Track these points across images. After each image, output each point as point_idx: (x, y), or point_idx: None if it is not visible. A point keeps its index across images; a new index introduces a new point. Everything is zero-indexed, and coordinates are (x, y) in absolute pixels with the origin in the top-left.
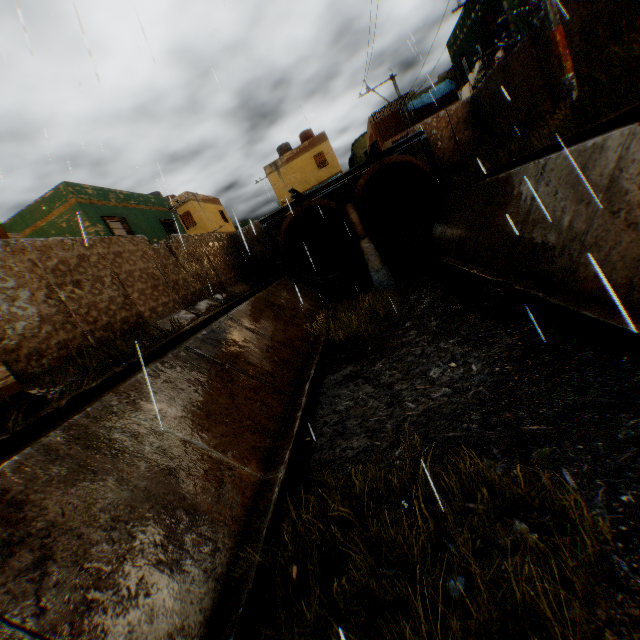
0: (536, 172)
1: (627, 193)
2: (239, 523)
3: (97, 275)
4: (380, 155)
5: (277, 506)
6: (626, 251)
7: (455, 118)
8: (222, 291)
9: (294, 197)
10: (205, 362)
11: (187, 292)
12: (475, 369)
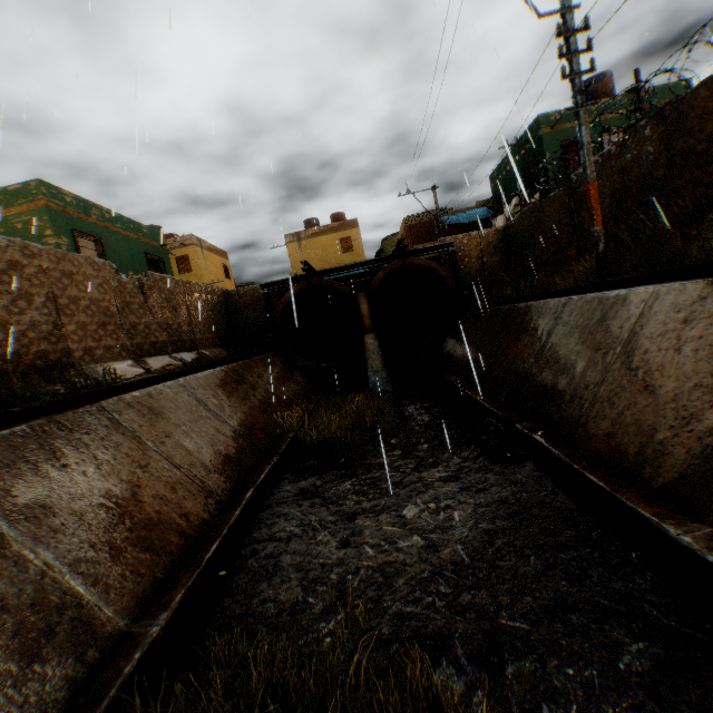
0: (556, 309)
1: (647, 352)
2: (49, 710)
3: (27, 290)
4: (405, 253)
5: (126, 685)
6: (642, 415)
7: (486, 241)
8: (192, 350)
9: (305, 270)
10: (119, 433)
11: (145, 341)
12: (457, 518)
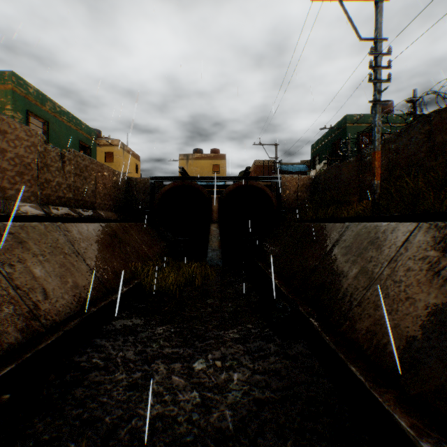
0: (341, 229)
1: (410, 270)
2: None
3: None
4: (249, 177)
5: None
6: (402, 322)
7: (302, 182)
8: (91, 209)
9: (181, 173)
10: None
11: (54, 193)
12: (235, 380)
